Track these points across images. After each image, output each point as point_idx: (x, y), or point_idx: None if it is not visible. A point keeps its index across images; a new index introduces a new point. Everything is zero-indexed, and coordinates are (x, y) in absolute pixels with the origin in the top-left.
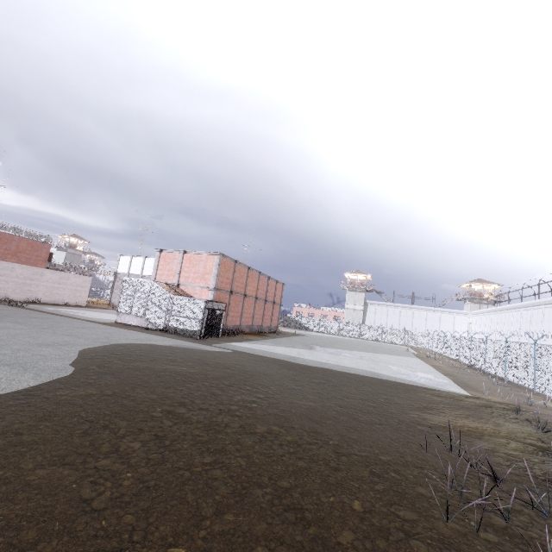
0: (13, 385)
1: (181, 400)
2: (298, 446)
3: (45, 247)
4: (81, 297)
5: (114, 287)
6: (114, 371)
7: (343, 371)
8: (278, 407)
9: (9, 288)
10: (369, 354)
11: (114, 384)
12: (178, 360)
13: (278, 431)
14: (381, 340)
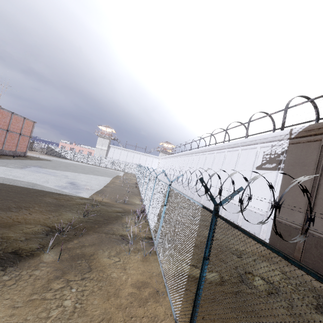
0: None
1: None
2: None
3: None
4: None
5: None
6: None
7: (3, 183)
8: None
9: None
10: (76, 174)
11: None
12: None
13: None
14: (112, 168)
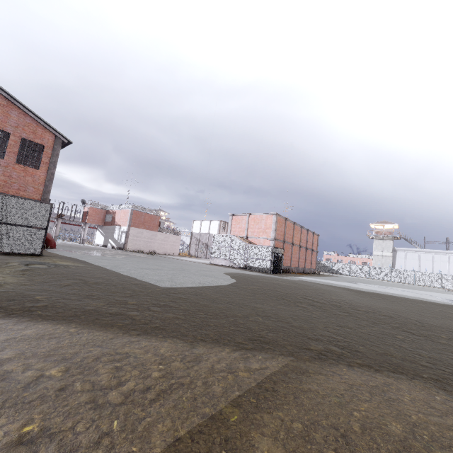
0: (222, 282)
1: (304, 295)
2: (391, 317)
3: (157, 218)
4: (176, 250)
5: (191, 243)
6: (254, 281)
7: (393, 295)
8: (362, 304)
9: (141, 244)
10: (408, 289)
11: (263, 286)
12: (278, 280)
13: (373, 311)
14: (414, 283)
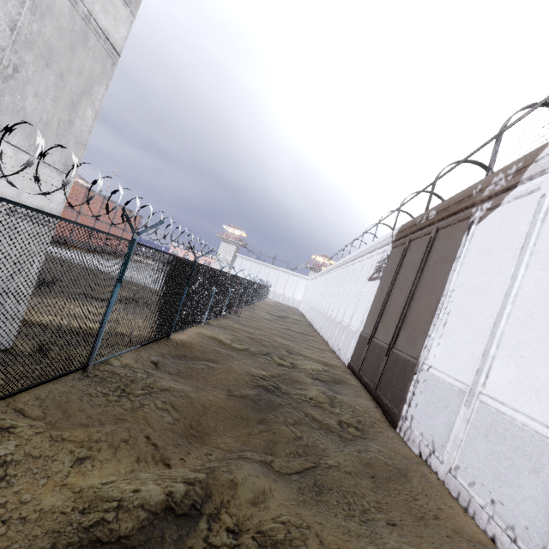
0: None
1: None
2: None
3: None
4: None
5: None
6: None
7: (99, 270)
8: None
9: None
10: None
11: None
12: None
13: None
14: None
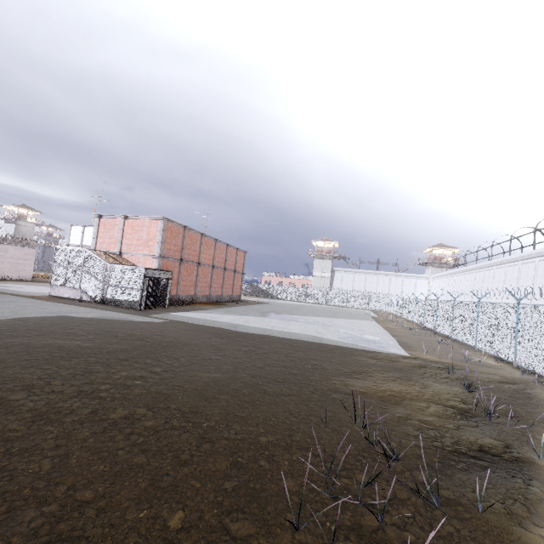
0: None
1: (32, 382)
2: (155, 433)
3: None
4: (25, 271)
5: None
6: None
7: (284, 337)
8: (169, 382)
9: None
10: (325, 319)
11: None
12: (79, 333)
13: (141, 415)
14: (346, 305)
